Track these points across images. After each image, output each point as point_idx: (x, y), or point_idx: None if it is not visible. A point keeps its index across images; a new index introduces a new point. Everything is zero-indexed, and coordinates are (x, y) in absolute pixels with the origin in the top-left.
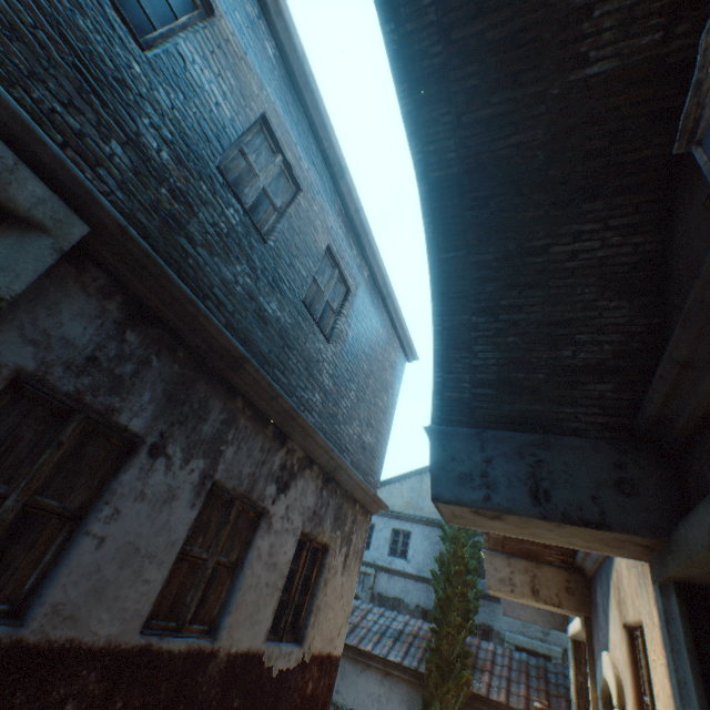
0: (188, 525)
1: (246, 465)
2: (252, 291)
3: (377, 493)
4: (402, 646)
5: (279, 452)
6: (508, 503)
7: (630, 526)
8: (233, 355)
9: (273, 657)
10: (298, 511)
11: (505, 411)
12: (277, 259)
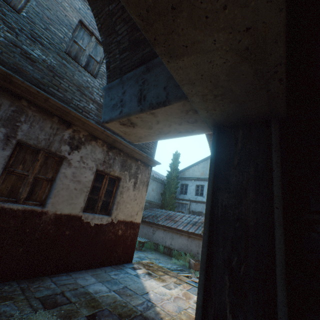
0: (3, 157)
1: (41, 134)
2: (15, 42)
3: (188, 171)
4: (195, 227)
5: (66, 131)
6: (128, 110)
7: (179, 95)
8: (0, 73)
9: (89, 218)
10: (91, 160)
11: (134, 61)
12: (33, 24)
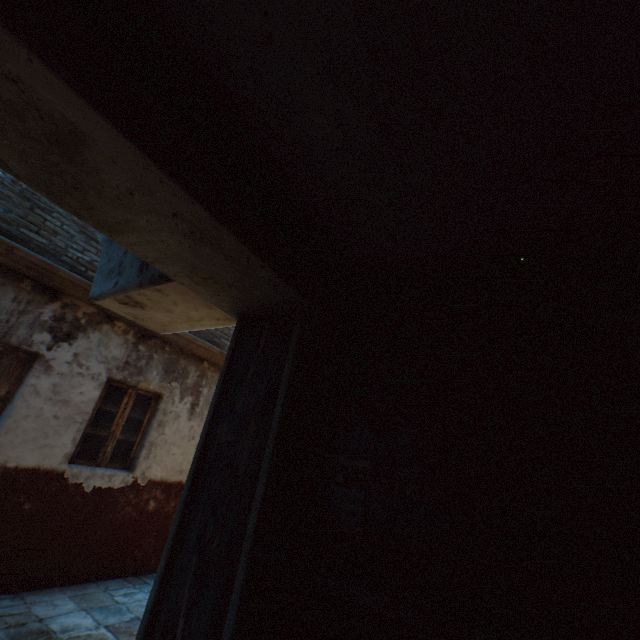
0: None
1: None
2: None
3: None
4: None
5: (49, 305)
6: (126, 282)
7: None
8: None
9: (83, 476)
10: (98, 360)
11: None
12: None
